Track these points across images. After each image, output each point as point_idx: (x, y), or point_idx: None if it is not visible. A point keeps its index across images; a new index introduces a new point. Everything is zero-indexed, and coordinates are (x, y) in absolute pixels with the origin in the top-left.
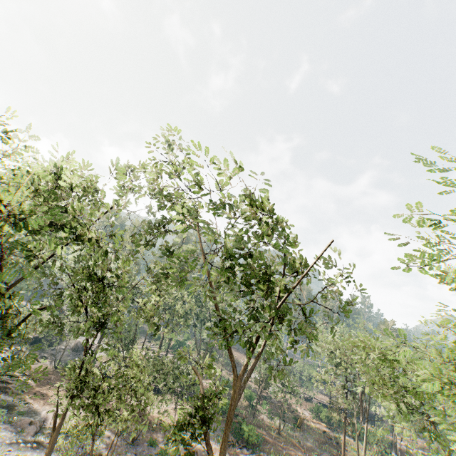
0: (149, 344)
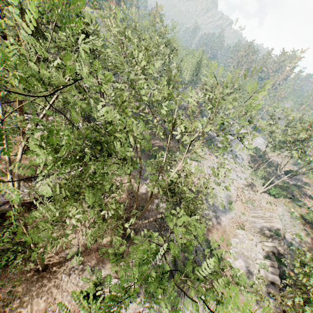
0: None
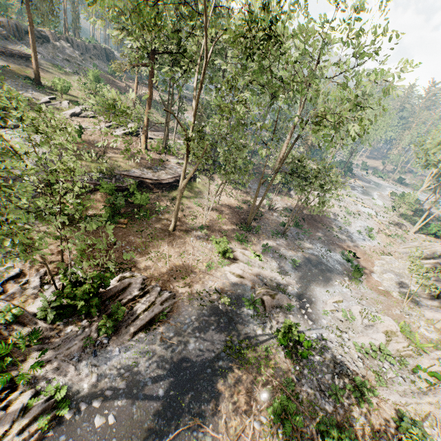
0: (63, 105)
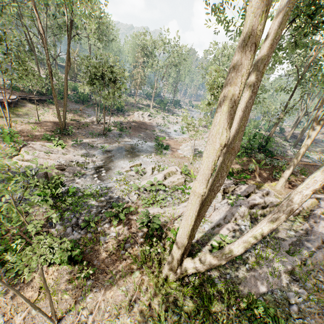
0: None
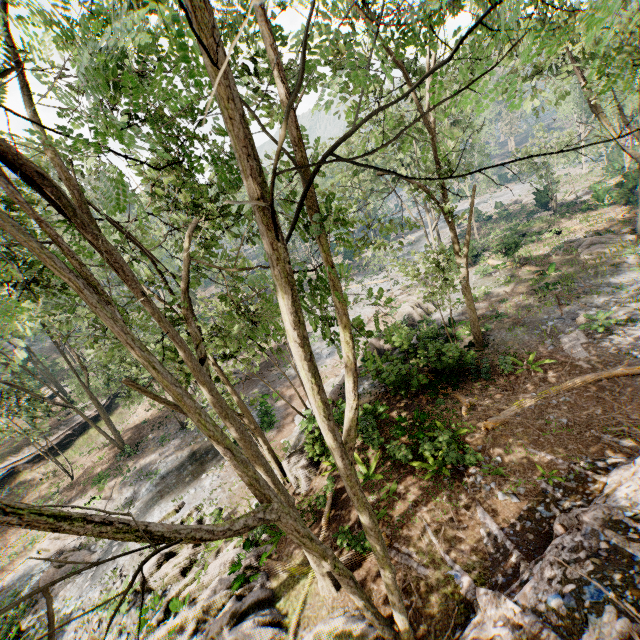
0: None
